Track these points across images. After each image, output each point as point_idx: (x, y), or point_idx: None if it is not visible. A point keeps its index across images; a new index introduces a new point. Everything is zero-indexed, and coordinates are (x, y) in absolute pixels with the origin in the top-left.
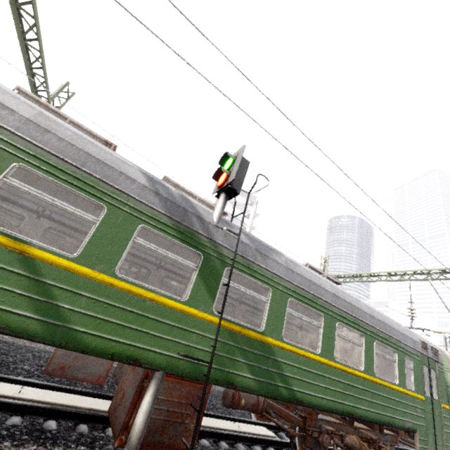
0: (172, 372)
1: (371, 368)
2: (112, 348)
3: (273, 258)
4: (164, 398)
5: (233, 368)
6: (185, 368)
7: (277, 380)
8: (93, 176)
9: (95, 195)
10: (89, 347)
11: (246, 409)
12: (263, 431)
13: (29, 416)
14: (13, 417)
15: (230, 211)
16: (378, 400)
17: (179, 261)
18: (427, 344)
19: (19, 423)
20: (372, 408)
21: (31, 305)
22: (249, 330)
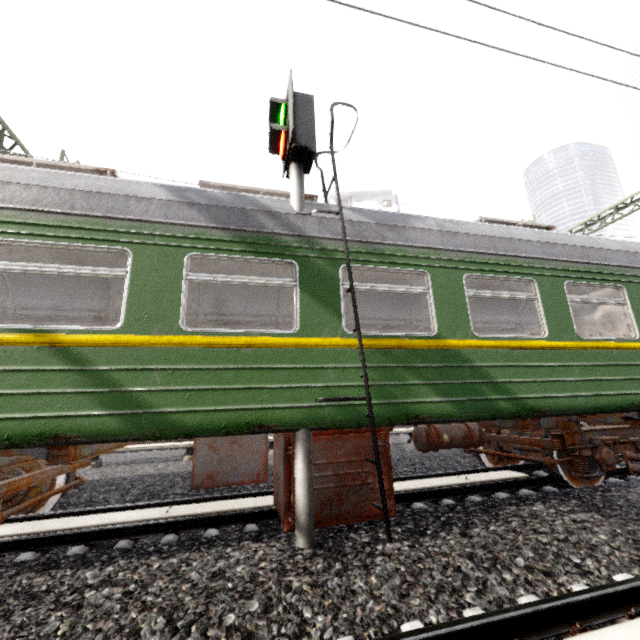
0: (318, 426)
1: None
2: (221, 420)
3: (412, 226)
4: (324, 462)
5: (408, 396)
6: (335, 415)
7: (486, 392)
8: (93, 217)
9: (107, 240)
10: (191, 428)
11: (455, 446)
12: (505, 475)
13: (185, 531)
14: (166, 536)
15: None
16: None
17: (265, 282)
18: None
19: (173, 540)
20: None
21: (96, 401)
22: (414, 339)
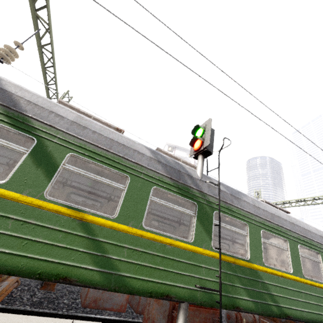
0: (193, 302)
1: None
2: (149, 287)
3: (243, 199)
4: None
5: (235, 293)
6: (202, 297)
7: (267, 299)
8: (118, 155)
9: (121, 169)
10: (134, 289)
11: None
12: None
13: None
14: None
15: None
16: None
17: (182, 210)
18: None
19: None
20: None
21: (92, 259)
22: (240, 259)
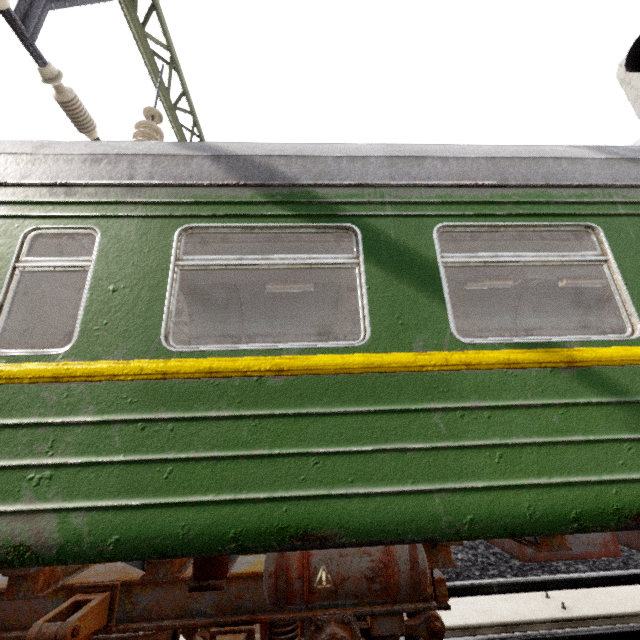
0: None
1: None
2: None
3: None
4: None
5: None
6: None
7: None
8: (531, 187)
9: (564, 214)
10: None
11: None
12: None
13: None
14: None
15: None
16: None
17: None
18: None
19: None
20: None
21: None
22: None
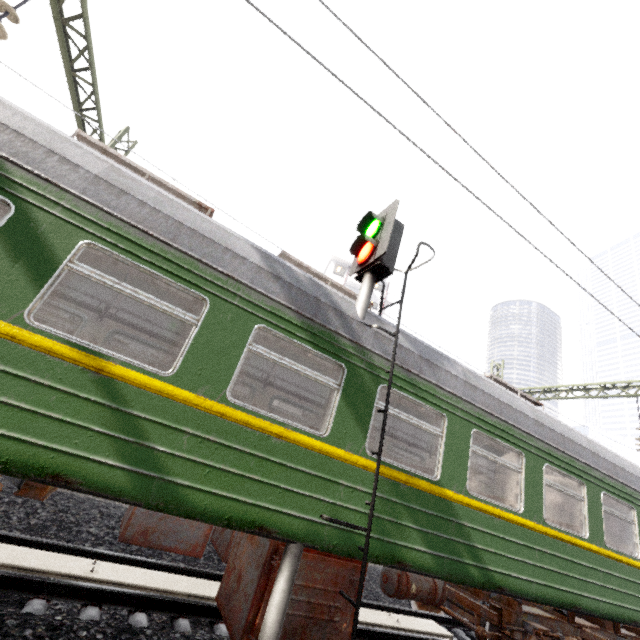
0: (314, 544)
1: (599, 535)
2: (228, 510)
3: (445, 368)
4: (302, 583)
5: (400, 537)
6: (332, 538)
7: (463, 554)
8: (189, 256)
9: (193, 283)
10: (197, 509)
11: (418, 599)
12: (432, 627)
13: (110, 606)
14: (89, 608)
15: None
16: (613, 584)
17: (314, 377)
18: None
19: (97, 618)
20: (605, 596)
21: (115, 448)
22: (419, 478)
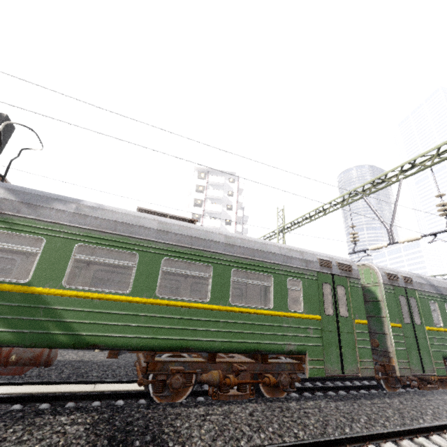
0: None
1: (224, 298)
2: None
3: (51, 207)
4: None
5: None
6: None
7: (52, 328)
8: None
9: None
10: None
11: (22, 364)
12: (133, 387)
13: None
14: None
15: (212, 193)
16: (236, 328)
17: None
18: (334, 262)
19: None
20: (223, 337)
21: None
22: (5, 283)
